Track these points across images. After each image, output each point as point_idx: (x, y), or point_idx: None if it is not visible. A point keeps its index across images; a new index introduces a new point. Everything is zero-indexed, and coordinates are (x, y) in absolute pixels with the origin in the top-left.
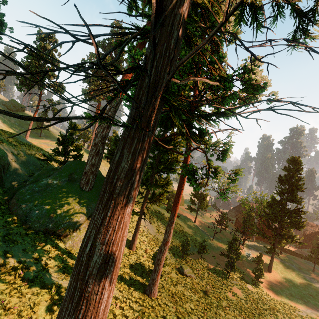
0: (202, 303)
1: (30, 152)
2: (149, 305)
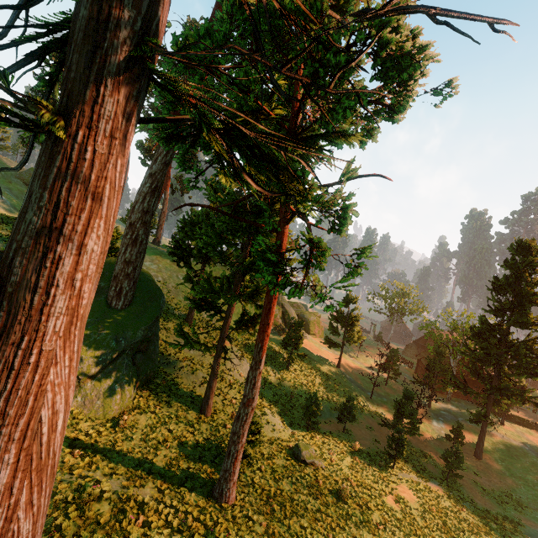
0: (328, 517)
1: None
2: (211, 519)
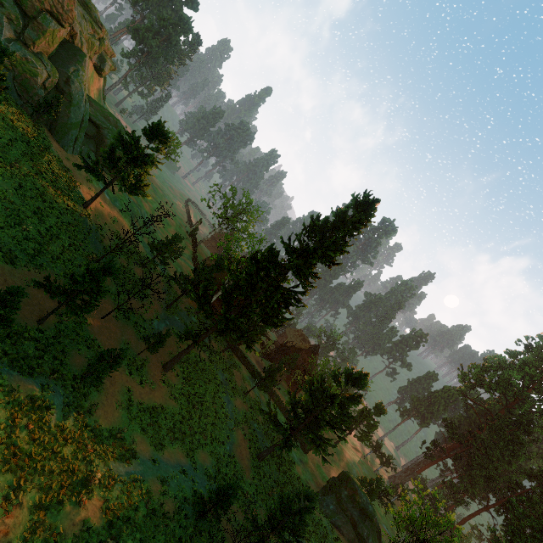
0: None
1: None
2: None
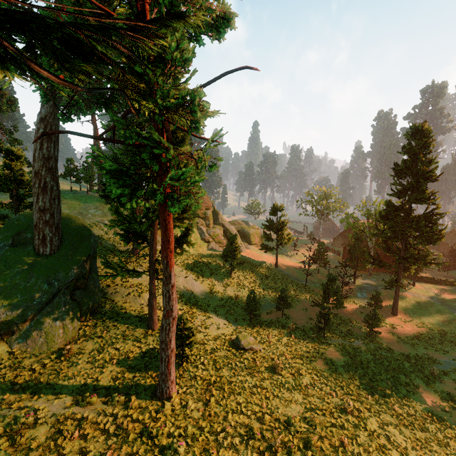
0: (264, 389)
1: None
2: (150, 416)
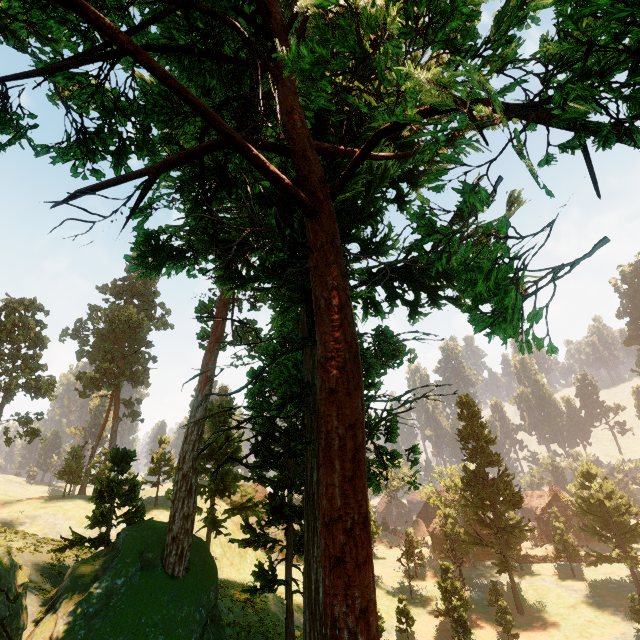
0: None
1: (15, 544)
2: None
